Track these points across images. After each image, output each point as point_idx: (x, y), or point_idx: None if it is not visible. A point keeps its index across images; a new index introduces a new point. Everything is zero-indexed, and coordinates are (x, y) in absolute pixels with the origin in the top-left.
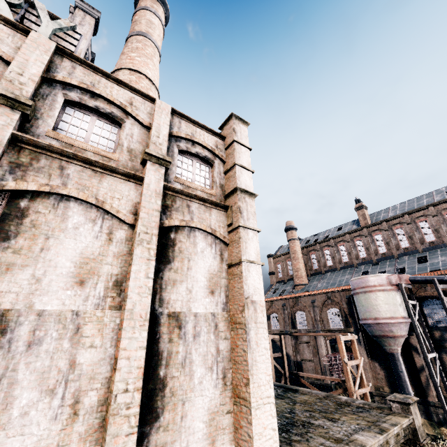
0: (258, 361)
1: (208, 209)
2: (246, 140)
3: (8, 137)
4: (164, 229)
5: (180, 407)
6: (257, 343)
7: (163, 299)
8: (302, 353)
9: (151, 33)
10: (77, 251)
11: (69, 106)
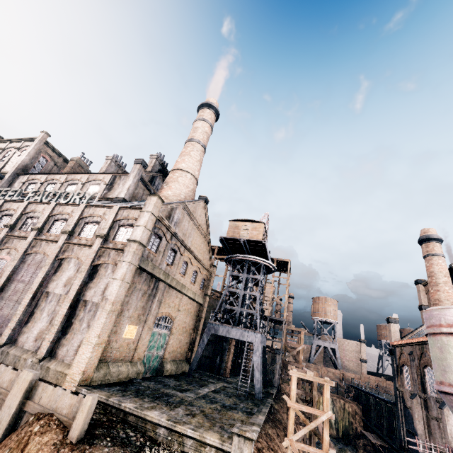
0: (95, 326)
1: (119, 253)
2: (152, 207)
3: (63, 243)
4: (96, 265)
5: (73, 335)
6: (99, 318)
7: (84, 294)
8: (433, 435)
9: (194, 136)
10: (68, 275)
11: (87, 224)
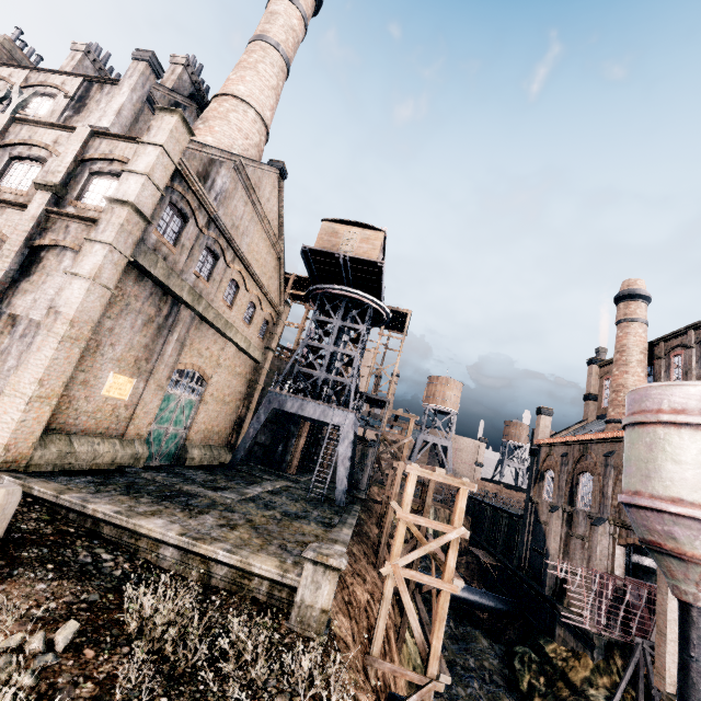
0: (31, 362)
1: (89, 228)
2: (164, 135)
3: None
4: (38, 249)
5: None
6: (40, 348)
7: (12, 303)
8: (570, 555)
9: (268, 30)
10: None
11: (16, 162)
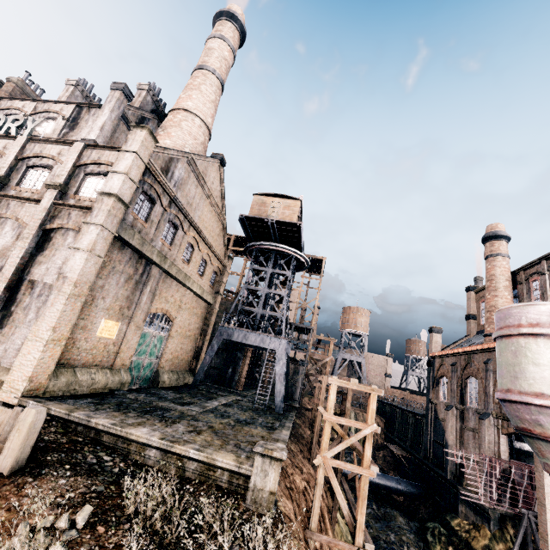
0: (47, 315)
1: (85, 214)
2: (137, 145)
3: None
4: (49, 231)
5: (14, 329)
6: (53, 304)
7: (31, 271)
8: (465, 445)
9: (207, 61)
10: (2, 244)
11: (31, 170)
